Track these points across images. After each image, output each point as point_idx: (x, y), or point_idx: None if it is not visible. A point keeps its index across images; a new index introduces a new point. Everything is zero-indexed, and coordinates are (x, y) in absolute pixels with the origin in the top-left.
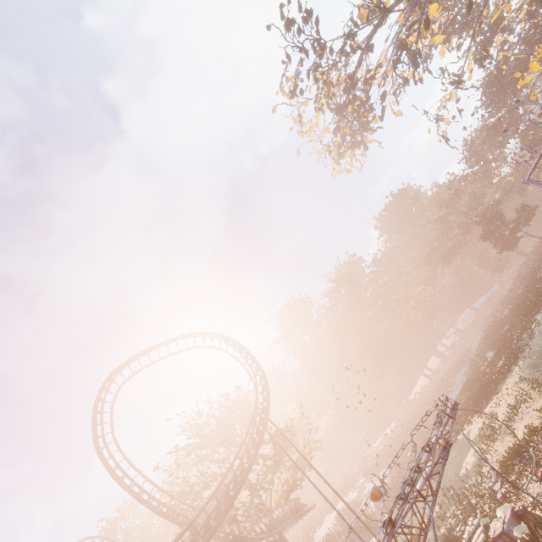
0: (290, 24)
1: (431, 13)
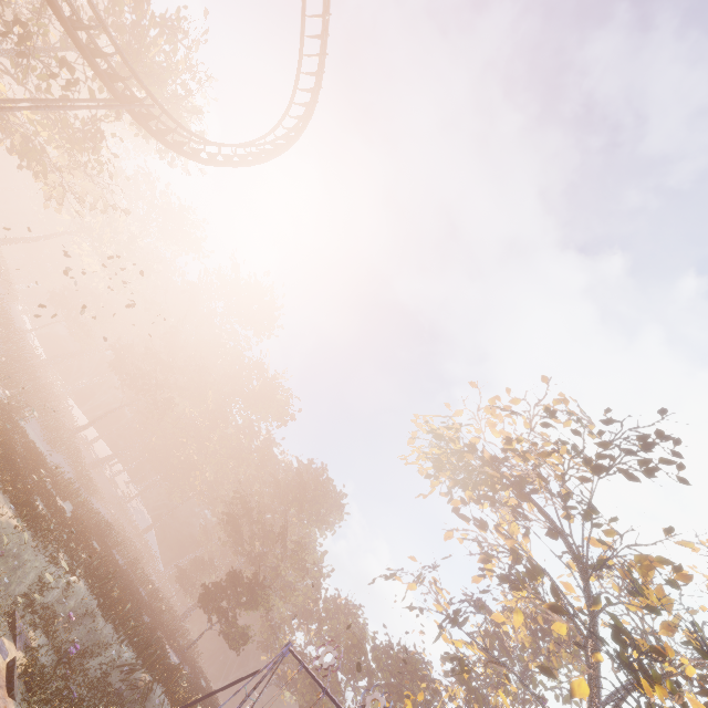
0: (645, 444)
1: (557, 624)
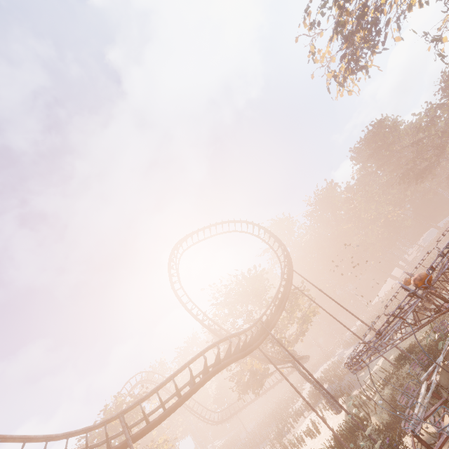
0: None
1: None
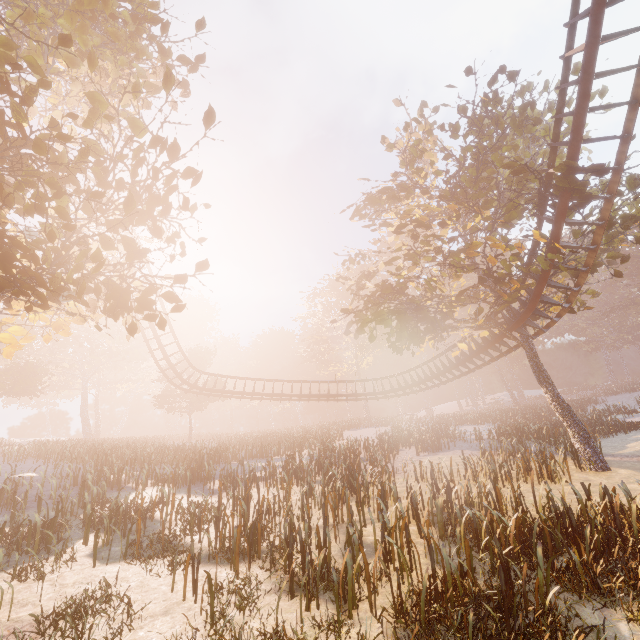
0: None
1: None
